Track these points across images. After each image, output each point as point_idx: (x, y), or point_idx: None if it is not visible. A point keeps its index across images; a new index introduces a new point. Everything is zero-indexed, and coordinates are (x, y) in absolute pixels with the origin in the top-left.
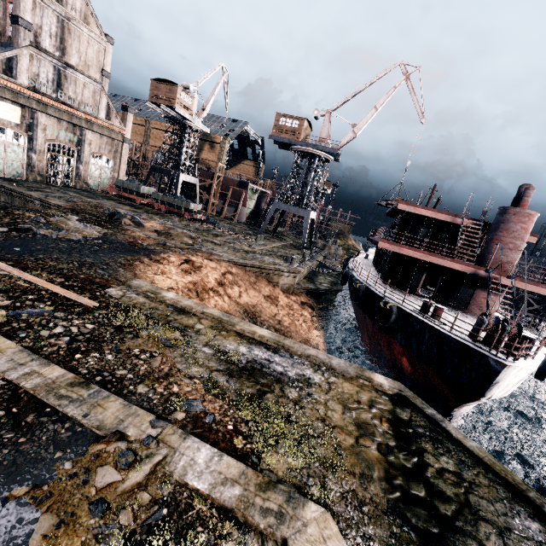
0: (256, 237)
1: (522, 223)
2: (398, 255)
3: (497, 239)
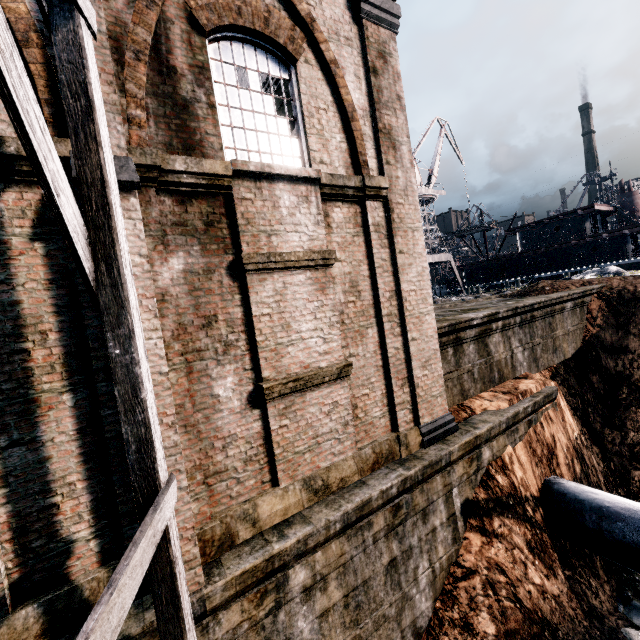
0: (478, 288)
1: (639, 198)
2: (617, 238)
3: (637, 210)
